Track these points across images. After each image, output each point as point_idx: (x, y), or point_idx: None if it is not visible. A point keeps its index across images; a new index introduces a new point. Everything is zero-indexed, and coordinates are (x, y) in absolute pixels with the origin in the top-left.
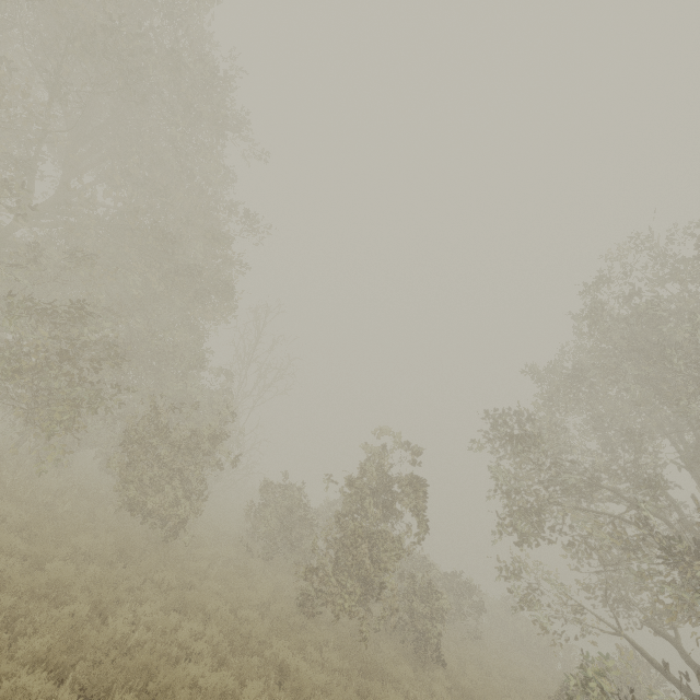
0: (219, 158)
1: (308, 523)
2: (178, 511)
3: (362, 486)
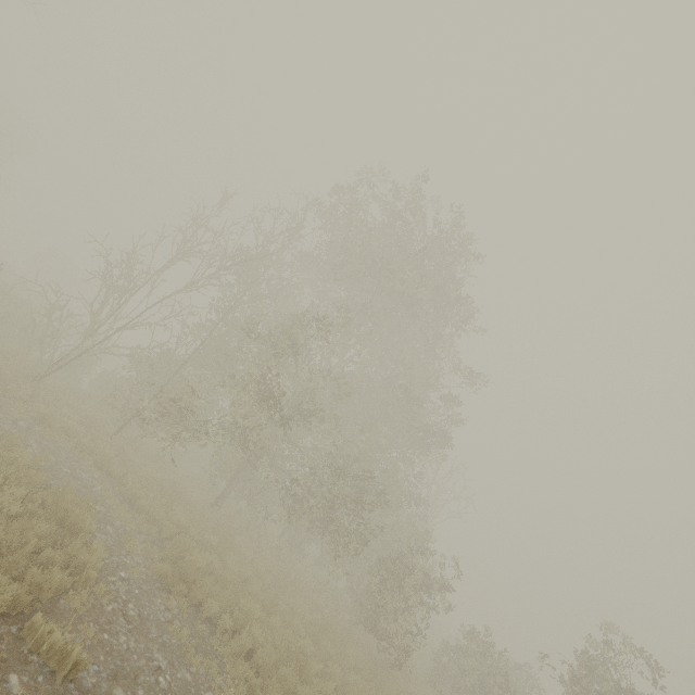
0: (441, 328)
1: (504, 691)
2: (404, 643)
3: (587, 685)
